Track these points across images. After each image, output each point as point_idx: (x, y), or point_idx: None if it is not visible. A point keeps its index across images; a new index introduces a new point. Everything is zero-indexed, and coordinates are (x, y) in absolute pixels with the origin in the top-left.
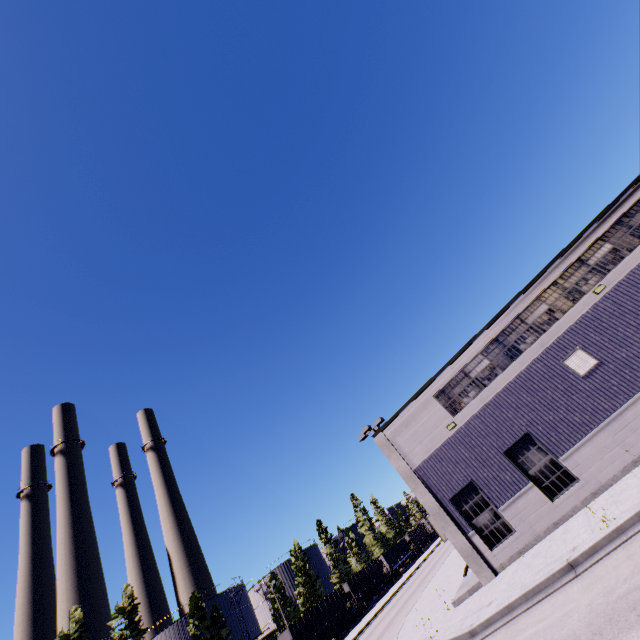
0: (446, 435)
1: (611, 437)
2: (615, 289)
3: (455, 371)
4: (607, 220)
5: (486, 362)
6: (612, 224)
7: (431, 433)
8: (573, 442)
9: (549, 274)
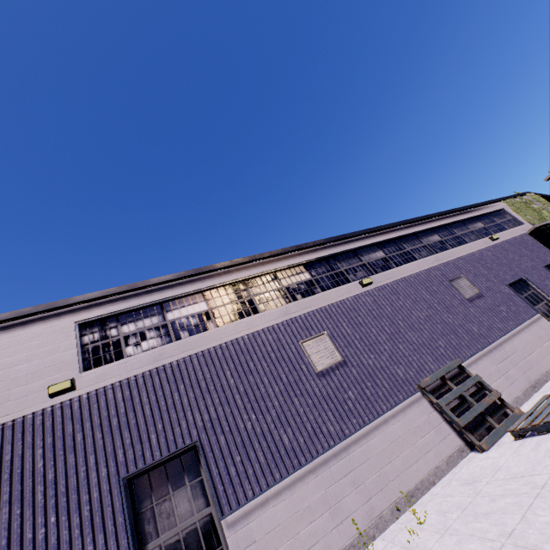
0: (34, 405)
1: (324, 489)
2: (379, 289)
3: (148, 298)
4: (387, 234)
5: (203, 307)
6: (389, 239)
7: (3, 391)
8: (264, 485)
9: (325, 248)
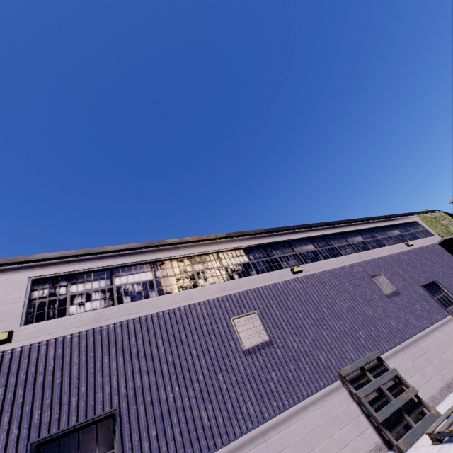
0: None
1: None
2: (308, 278)
3: (101, 263)
4: (317, 231)
5: (149, 276)
6: (319, 235)
7: None
8: None
9: (264, 237)
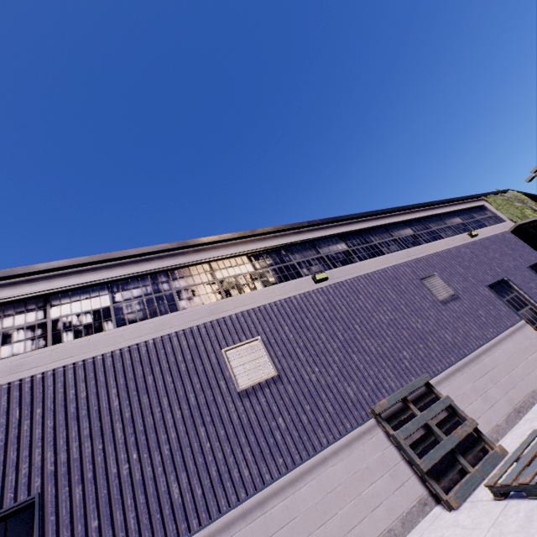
0: None
1: None
2: (336, 286)
3: (28, 289)
4: (352, 225)
5: (105, 301)
6: (355, 230)
7: None
8: None
9: (277, 237)
